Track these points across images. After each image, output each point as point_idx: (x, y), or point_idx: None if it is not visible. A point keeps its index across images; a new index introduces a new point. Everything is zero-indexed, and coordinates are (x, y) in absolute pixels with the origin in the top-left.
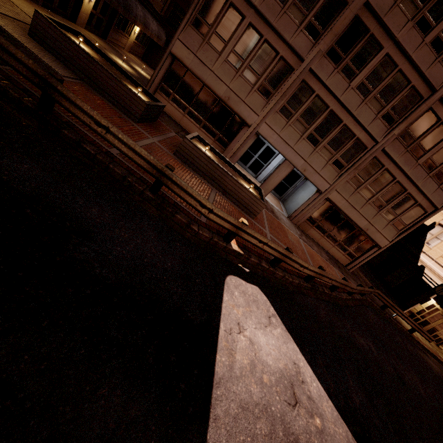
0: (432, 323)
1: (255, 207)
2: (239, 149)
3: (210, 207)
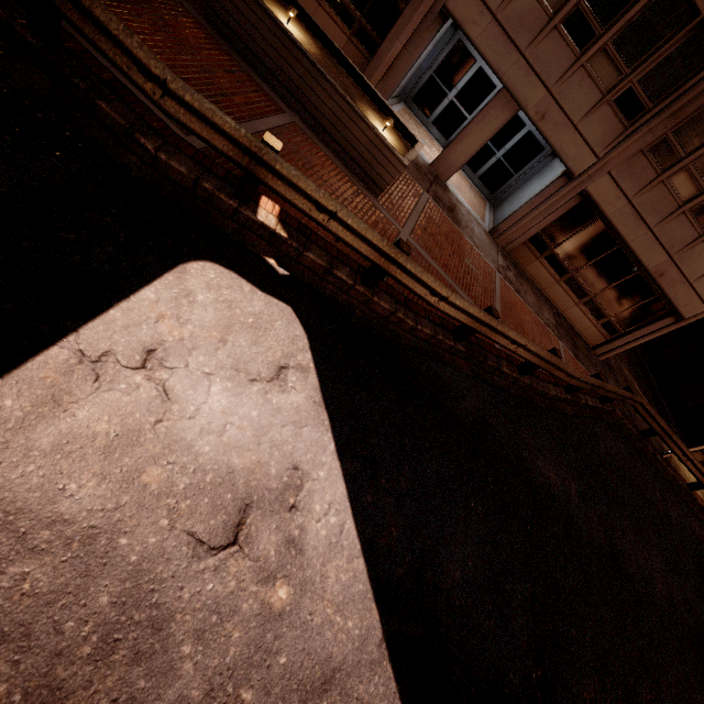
0: None
1: (382, 168)
2: (400, 56)
3: (160, 73)
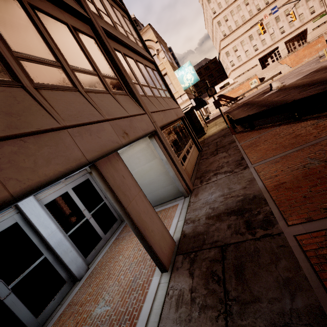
0: (202, 122)
1: None
2: None
3: None
